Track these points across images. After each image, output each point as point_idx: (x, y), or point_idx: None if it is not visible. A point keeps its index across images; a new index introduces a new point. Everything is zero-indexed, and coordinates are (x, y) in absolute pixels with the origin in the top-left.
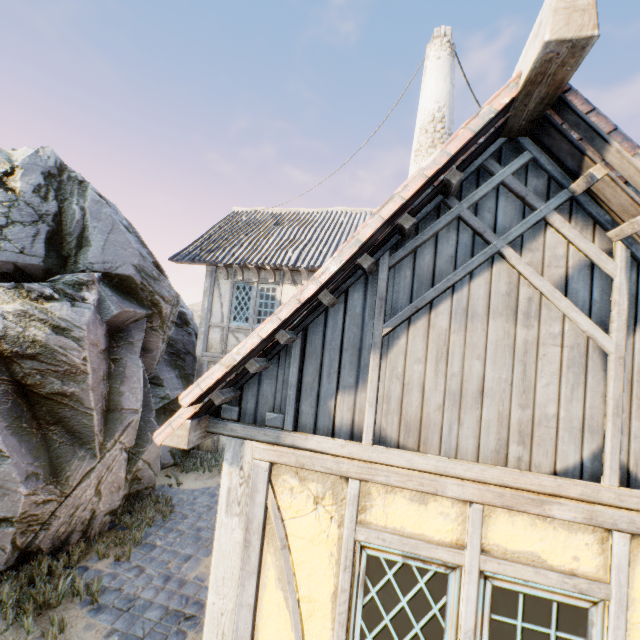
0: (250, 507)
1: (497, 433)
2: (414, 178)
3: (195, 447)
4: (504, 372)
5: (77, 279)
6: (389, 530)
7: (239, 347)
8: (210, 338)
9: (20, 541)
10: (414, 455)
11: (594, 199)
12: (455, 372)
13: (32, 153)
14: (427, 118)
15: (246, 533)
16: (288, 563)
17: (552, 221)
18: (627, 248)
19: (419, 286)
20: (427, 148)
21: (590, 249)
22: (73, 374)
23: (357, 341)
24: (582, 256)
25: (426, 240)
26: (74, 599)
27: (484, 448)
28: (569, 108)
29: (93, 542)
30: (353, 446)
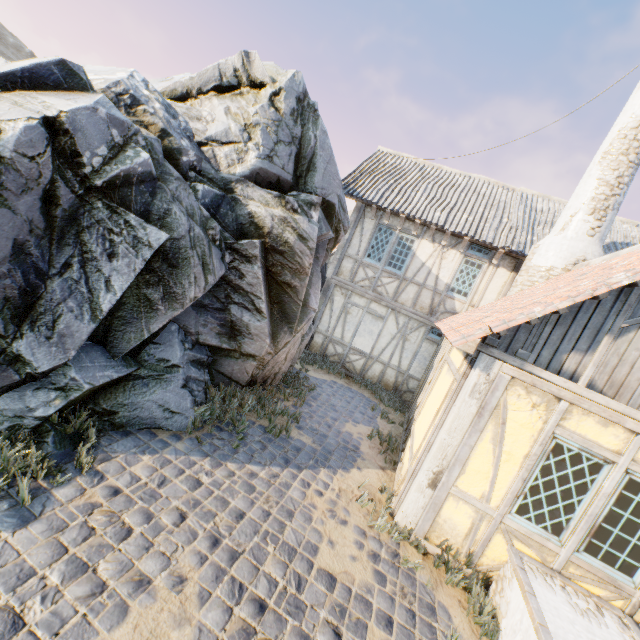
0: (489, 397)
1: None
2: None
3: (306, 348)
4: None
5: (310, 200)
6: (575, 434)
7: (540, 309)
8: (342, 266)
9: (254, 372)
10: (611, 400)
11: None
12: None
13: (291, 77)
14: (632, 123)
15: (481, 410)
16: (503, 432)
17: None
18: None
19: None
20: (618, 154)
21: None
22: (299, 273)
23: (598, 325)
24: None
25: None
26: (283, 417)
27: None
28: None
29: (276, 388)
30: (572, 384)
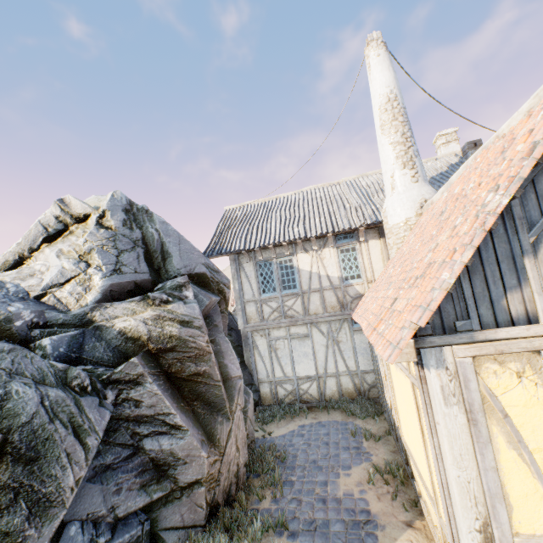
0: (467, 394)
1: None
2: None
3: (259, 404)
4: None
5: (177, 283)
6: None
7: (448, 274)
8: (247, 312)
9: (208, 498)
10: None
11: None
12: None
13: (110, 197)
14: (383, 100)
15: (470, 414)
16: (513, 427)
17: None
18: None
19: None
20: (390, 122)
21: None
22: (201, 356)
23: (508, 253)
24: None
25: (539, 170)
26: (268, 533)
27: None
28: None
29: (246, 490)
30: (536, 327)
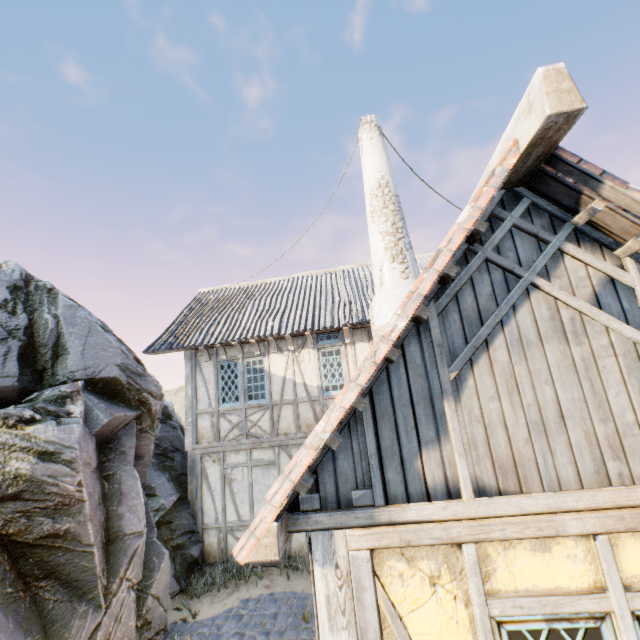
0: (360, 613)
1: (590, 453)
2: (456, 232)
3: (200, 561)
4: (574, 391)
5: (59, 392)
6: (521, 593)
7: (323, 424)
8: (199, 427)
9: None
10: (521, 498)
11: (594, 227)
12: (530, 401)
13: None
14: (374, 185)
15: None
16: None
17: (567, 250)
18: (635, 261)
19: (470, 326)
20: (381, 209)
21: (606, 267)
22: (66, 506)
23: (426, 392)
24: (601, 274)
25: (464, 284)
26: None
27: (584, 472)
28: (560, 161)
29: None
30: (456, 505)
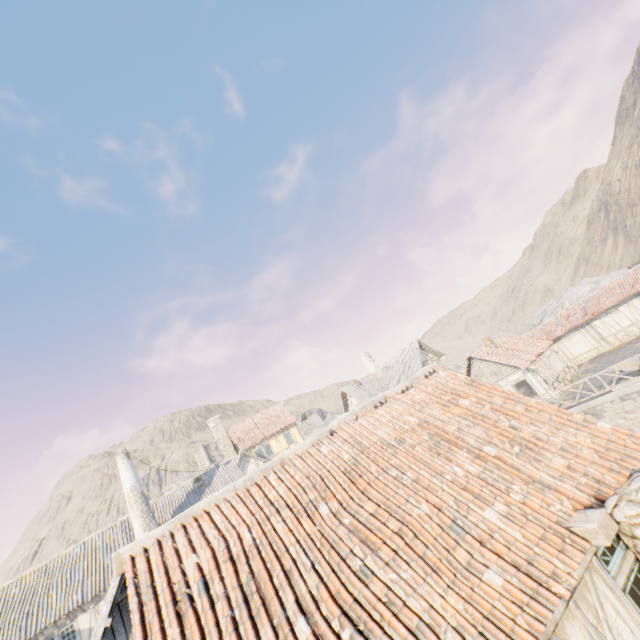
0: None
1: None
2: None
3: None
4: None
5: None
6: None
7: None
8: None
9: None
10: None
11: None
12: None
13: None
14: (129, 490)
15: None
16: None
17: None
18: None
19: None
20: (135, 503)
21: None
22: None
23: None
24: None
25: None
26: None
27: None
28: None
29: None
30: None
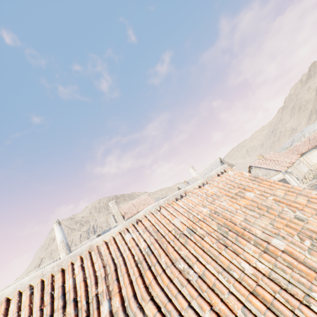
0: None
1: None
2: None
3: None
4: None
5: None
6: None
7: None
8: None
9: None
10: None
11: None
12: None
13: None
14: (59, 242)
15: None
16: None
17: None
18: None
19: None
20: (62, 249)
21: None
22: None
23: None
24: None
25: None
26: None
27: None
28: None
29: None
30: None
